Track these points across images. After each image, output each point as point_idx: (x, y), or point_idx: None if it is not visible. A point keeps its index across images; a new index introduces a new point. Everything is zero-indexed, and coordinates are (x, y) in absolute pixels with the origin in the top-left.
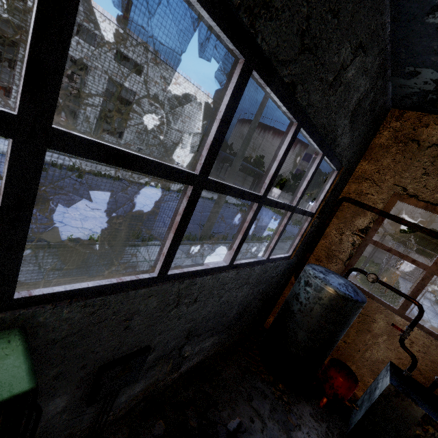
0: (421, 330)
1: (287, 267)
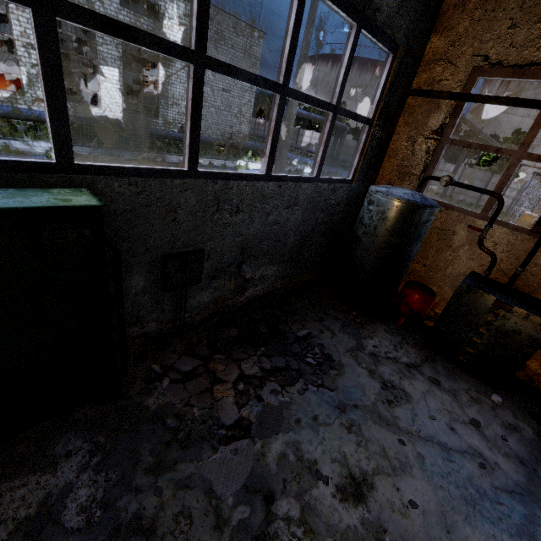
0: (505, 228)
1: (351, 196)
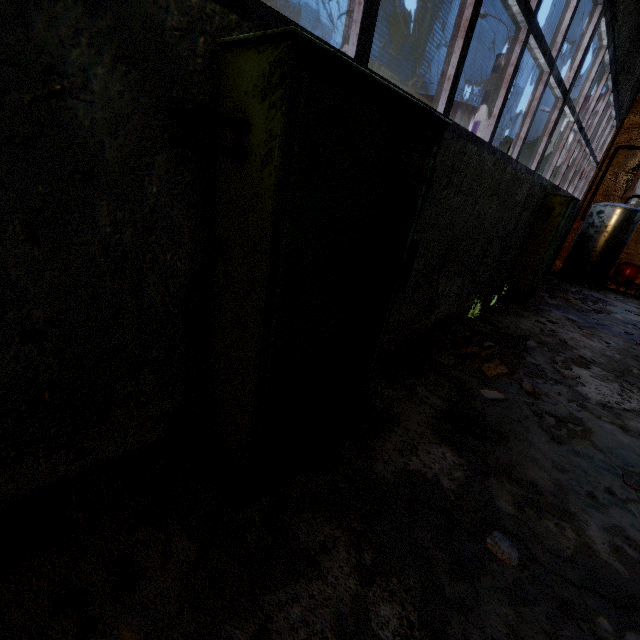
0: None
1: (577, 211)
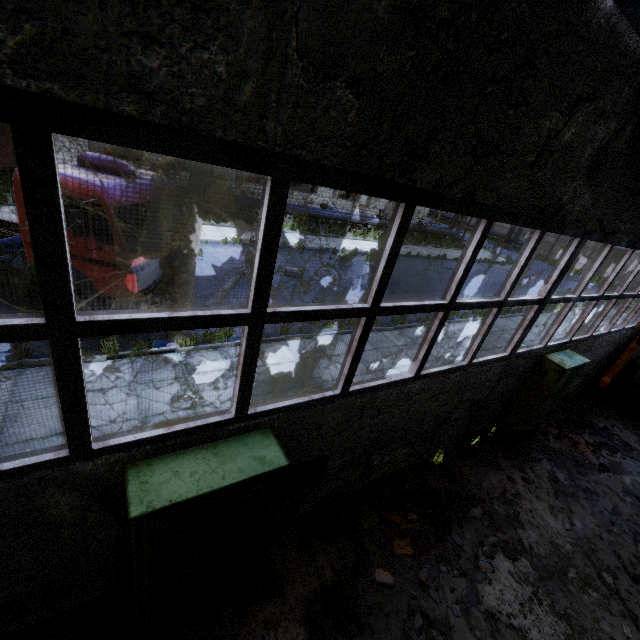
0: None
1: (631, 335)
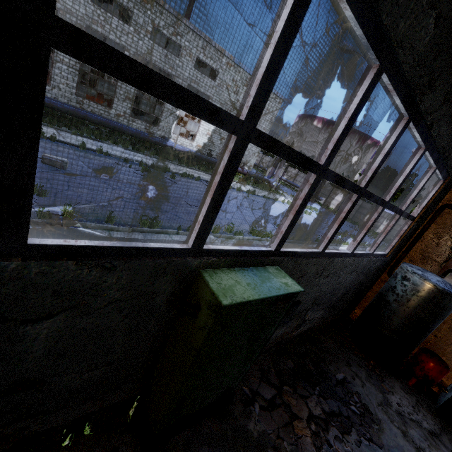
0: None
1: (382, 264)
